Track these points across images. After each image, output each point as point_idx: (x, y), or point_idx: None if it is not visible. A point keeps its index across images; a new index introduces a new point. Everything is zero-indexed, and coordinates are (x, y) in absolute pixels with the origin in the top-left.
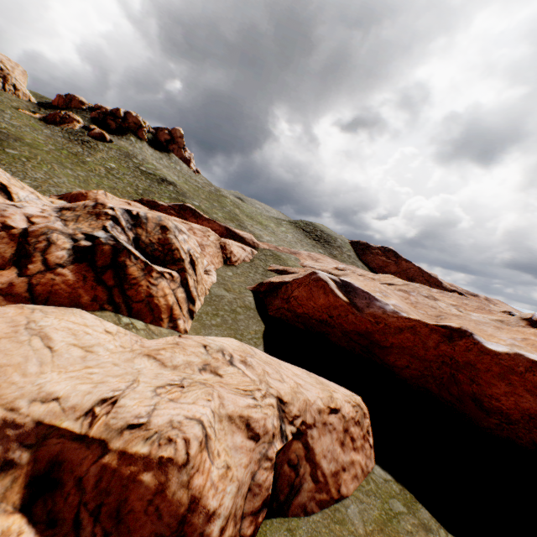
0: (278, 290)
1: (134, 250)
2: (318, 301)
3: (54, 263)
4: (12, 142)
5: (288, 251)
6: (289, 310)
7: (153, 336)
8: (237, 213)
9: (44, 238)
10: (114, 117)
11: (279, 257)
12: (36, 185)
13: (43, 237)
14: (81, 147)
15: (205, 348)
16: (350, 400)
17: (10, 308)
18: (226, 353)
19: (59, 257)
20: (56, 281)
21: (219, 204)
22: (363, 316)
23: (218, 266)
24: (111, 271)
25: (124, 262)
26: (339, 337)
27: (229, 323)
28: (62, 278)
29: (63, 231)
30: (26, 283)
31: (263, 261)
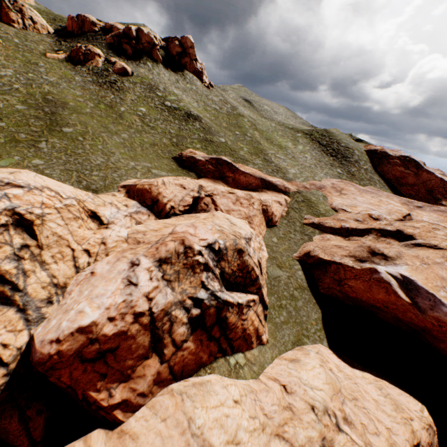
0: (326, 266)
1: (227, 296)
2: (375, 295)
3: (180, 341)
4: (61, 113)
5: (314, 187)
6: (341, 292)
7: (253, 367)
8: (257, 140)
9: (166, 319)
10: (128, 40)
11: (310, 202)
12: (103, 177)
13: (165, 319)
14: (111, 92)
15: (313, 412)
16: (424, 425)
17: (165, 396)
18: (330, 413)
19: (181, 334)
20: (184, 355)
21: (240, 130)
22: (425, 318)
23: (263, 232)
24: (216, 326)
25: (225, 315)
26: (387, 317)
27: (293, 315)
28: (187, 351)
29: (174, 301)
30: (167, 367)
31: (297, 211)
